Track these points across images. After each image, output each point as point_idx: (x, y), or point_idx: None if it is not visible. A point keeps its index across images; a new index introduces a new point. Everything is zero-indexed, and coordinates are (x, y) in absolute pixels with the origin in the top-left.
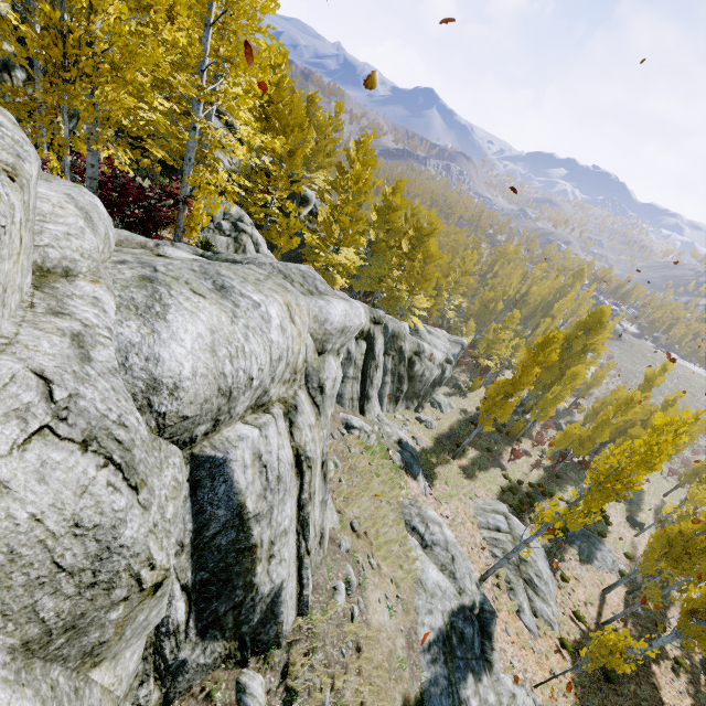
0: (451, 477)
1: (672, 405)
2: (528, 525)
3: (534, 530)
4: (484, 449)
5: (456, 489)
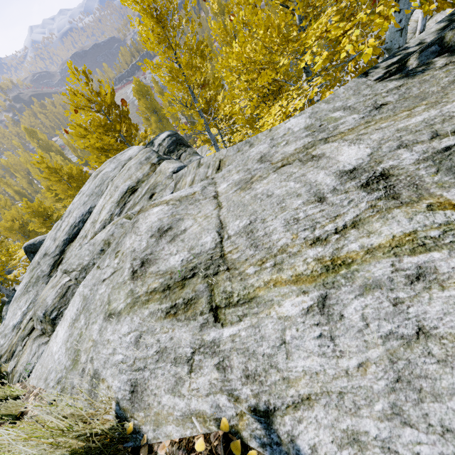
0: None
1: None
2: None
3: None
4: None
5: None
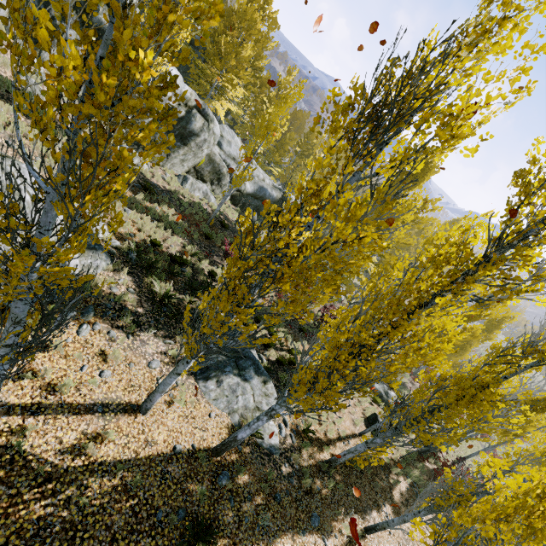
0: (21, 124)
1: (496, 325)
2: (137, 281)
3: (139, 289)
4: (205, 236)
5: (5, 132)
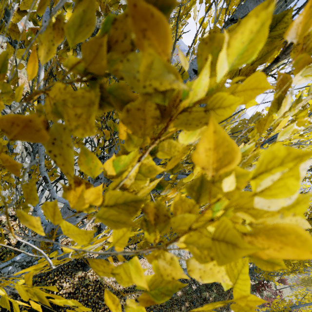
0: None
1: None
2: None
3: None
4: None
5: None
